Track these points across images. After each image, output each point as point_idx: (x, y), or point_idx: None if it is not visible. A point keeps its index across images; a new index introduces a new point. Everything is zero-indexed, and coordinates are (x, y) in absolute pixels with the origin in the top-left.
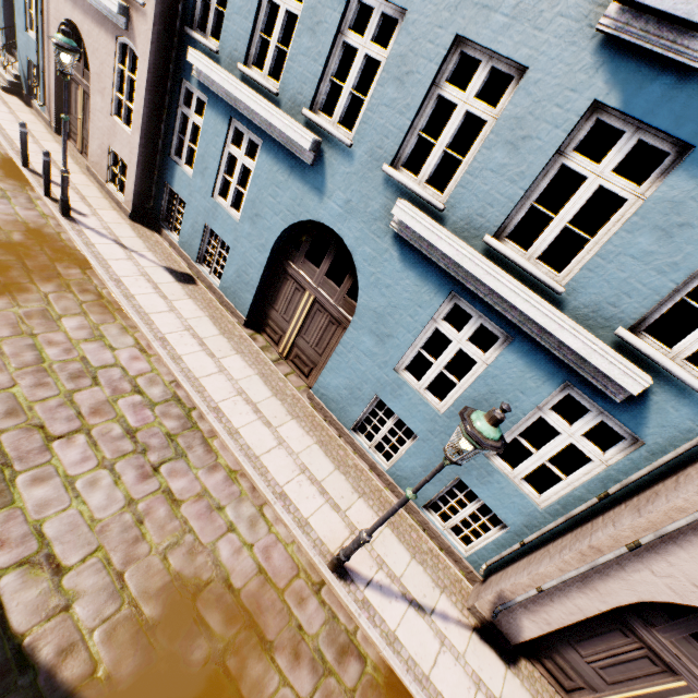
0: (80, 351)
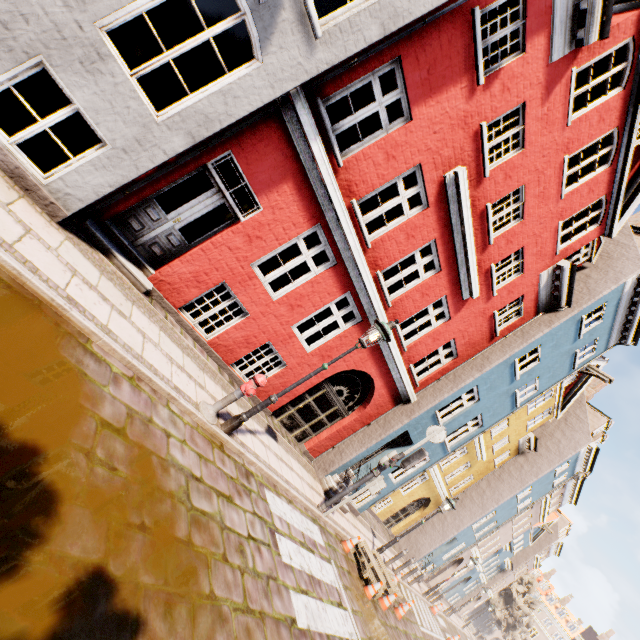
0: None
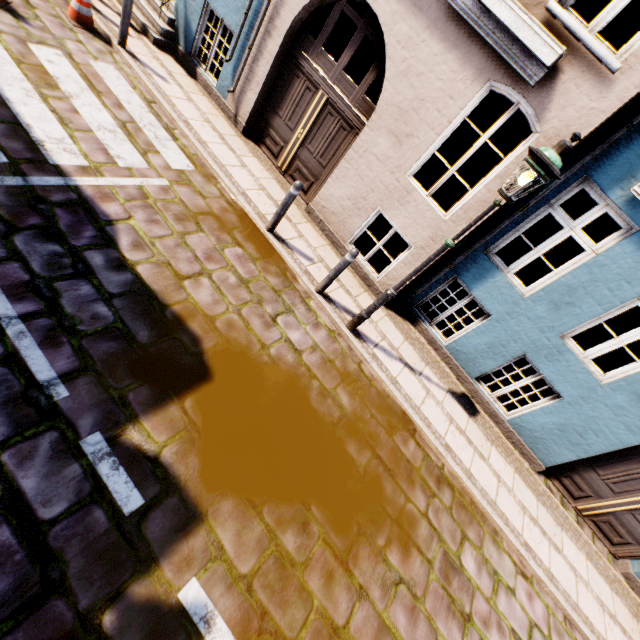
0: (504, 620)
